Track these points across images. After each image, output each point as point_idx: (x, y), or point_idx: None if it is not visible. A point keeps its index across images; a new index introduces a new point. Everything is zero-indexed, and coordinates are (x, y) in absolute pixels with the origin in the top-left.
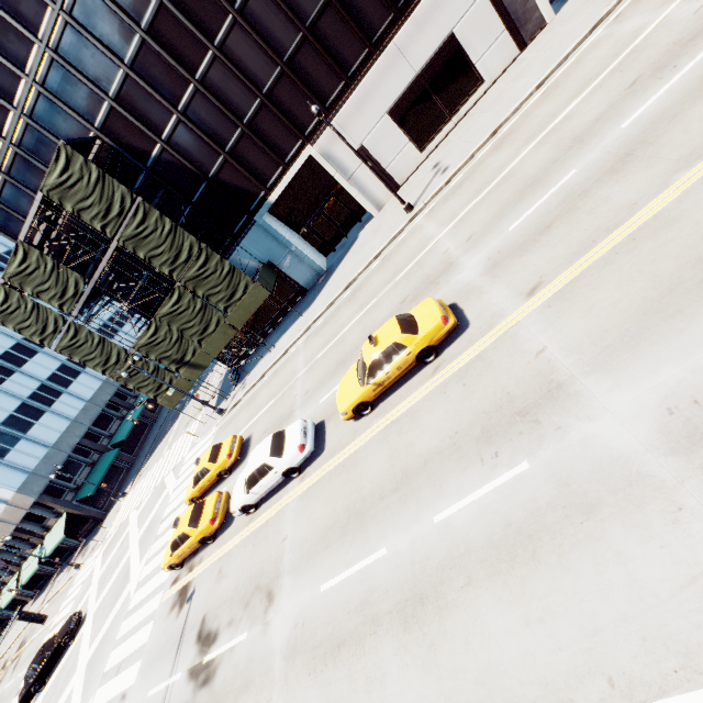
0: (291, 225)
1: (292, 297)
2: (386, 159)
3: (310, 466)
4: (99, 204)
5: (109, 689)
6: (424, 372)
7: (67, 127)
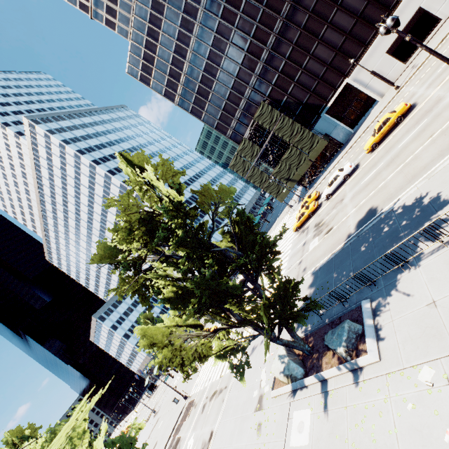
0: (335, 117)
1: (335, 149)
2: (385, 73)
3: (353, 174)
4: (269, 119)
5: (278, 262)
6: (399, 126)
7: (257, 99)
